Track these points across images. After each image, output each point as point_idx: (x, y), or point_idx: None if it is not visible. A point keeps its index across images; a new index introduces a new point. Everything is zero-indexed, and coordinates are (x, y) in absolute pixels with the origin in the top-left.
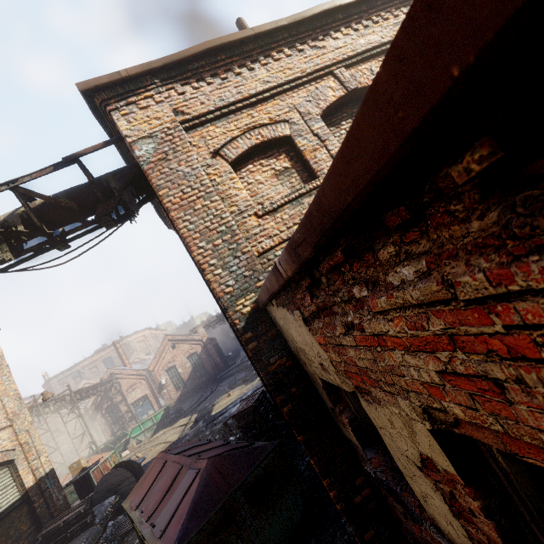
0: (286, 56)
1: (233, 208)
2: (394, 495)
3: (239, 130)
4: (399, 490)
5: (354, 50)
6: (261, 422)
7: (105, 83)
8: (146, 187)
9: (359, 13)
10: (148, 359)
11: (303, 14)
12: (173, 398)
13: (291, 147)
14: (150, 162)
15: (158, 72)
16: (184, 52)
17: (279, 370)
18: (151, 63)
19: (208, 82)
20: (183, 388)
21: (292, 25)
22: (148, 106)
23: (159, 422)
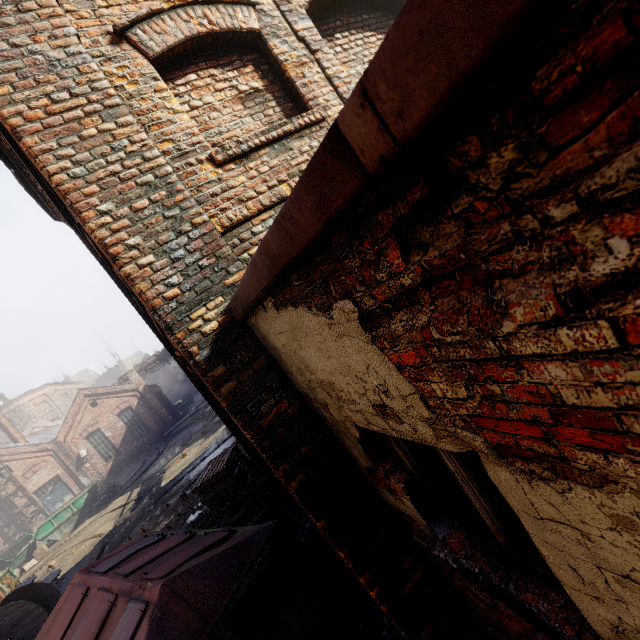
0: None
1: (166, 145)
2: (508, 601)
3: (164, 2)
4: (515, 589)
5: None
6: (237, 490)
7: None
8: None
9: None
10: (55, 425)
11: None
12: (102, 472)
13: (263, 56)
14: None
15: None
16: None
17: (277, 422)
18: None
19: None
20: (115, 456)
21: None
22: None
23: (82, 510)
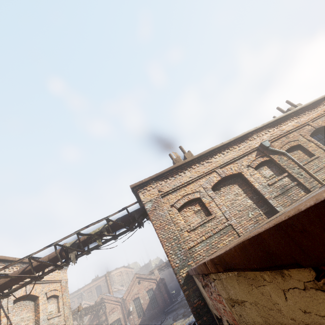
0: (197, 167)
1: (178, 228)
2: None
3: (180, 196)
4: None
5: (223, 162)
6: None
7: (138, 184)
8: (146, 215)
9: (224, 148)
10: (122, 289)
11: (202, 153)
12: (136, 323)
13: (200, 200)
14: (150, 210)
15: (154, 178)
16: (162, 171)
17: (198, 306)
18: (152, 176)
19: (170, 179)
20: (142, 316)
21: (199, 156)
22: (150, 190)
23: None
